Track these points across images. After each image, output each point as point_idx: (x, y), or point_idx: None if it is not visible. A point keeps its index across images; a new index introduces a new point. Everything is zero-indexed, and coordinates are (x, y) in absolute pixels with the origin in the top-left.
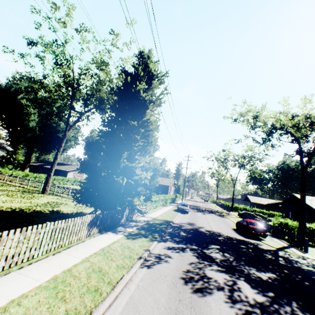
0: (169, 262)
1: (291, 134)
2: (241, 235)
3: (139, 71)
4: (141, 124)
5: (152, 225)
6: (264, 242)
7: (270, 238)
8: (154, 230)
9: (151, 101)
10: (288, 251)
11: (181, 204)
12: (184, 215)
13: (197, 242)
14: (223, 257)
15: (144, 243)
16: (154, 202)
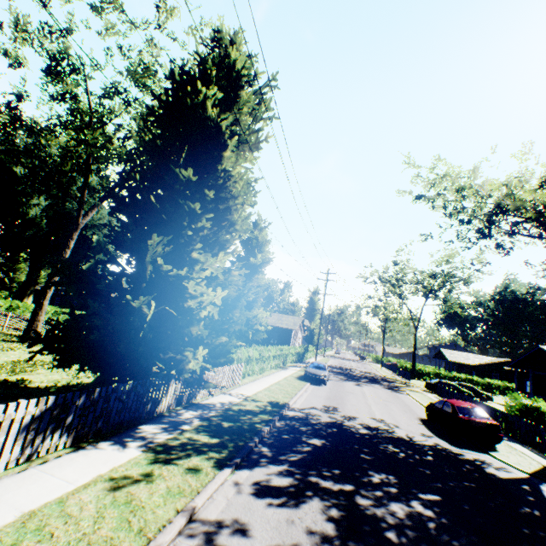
0: None
1: (538, 221)
2: (441, 436)
3: (206, 65)
4: (212, 183)
5: (235, 417)
6: (497, 457)
7: (507, 443)
8: (237, 430)
9: (235, 132)
10: None
11: (313, 365)
12: (318, 388)
13: (338, 466)
14: (408, 518)
15: (189, 479)
16: (257, 361)
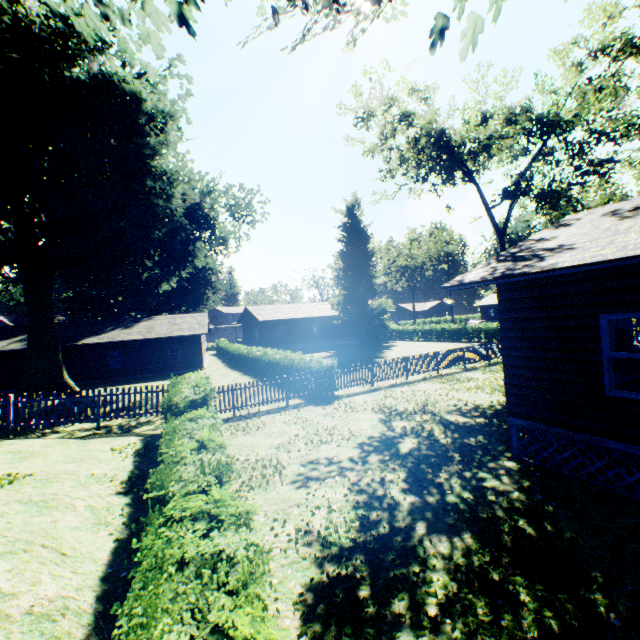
0: None
1: None
2: None
3: None
4: None
5: None
6: None
7: None
8: None
9: None
10: None
11: None
12: None
13: None
14: None
15: None
16: None
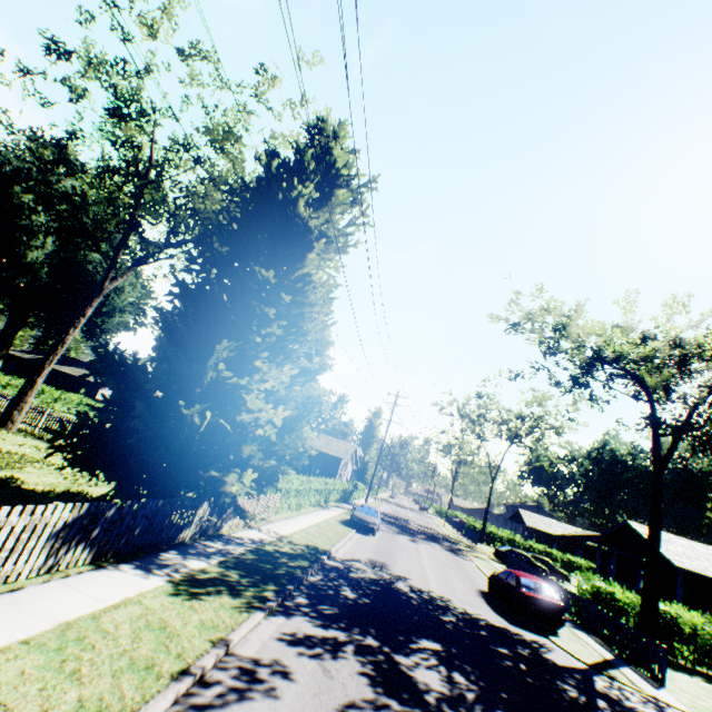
0: (277, 697)
1: (636, 378)
2: (500, 612)
3: (305, 157)
4: (289, 285)
5: (269, 557)
6: (556, 641)
7: (572, 630)
8: (271, 572)
9: (323, 233)
10: (617, 677)
11: (363, 508)
12: (366, 538)
13: (381, 627)
14: (448, 685)
15: (223, 615)
16: (296, 494)
